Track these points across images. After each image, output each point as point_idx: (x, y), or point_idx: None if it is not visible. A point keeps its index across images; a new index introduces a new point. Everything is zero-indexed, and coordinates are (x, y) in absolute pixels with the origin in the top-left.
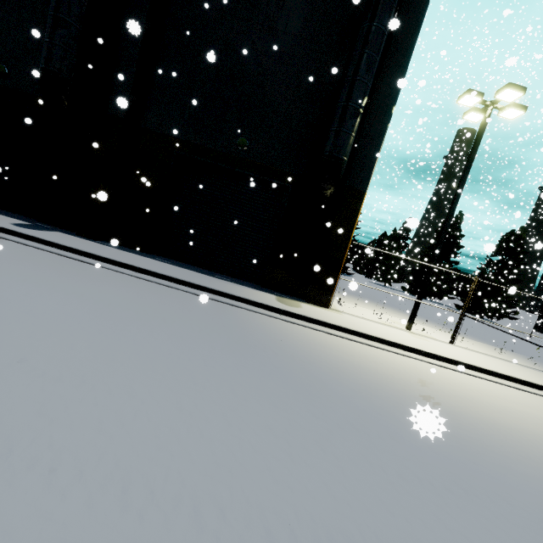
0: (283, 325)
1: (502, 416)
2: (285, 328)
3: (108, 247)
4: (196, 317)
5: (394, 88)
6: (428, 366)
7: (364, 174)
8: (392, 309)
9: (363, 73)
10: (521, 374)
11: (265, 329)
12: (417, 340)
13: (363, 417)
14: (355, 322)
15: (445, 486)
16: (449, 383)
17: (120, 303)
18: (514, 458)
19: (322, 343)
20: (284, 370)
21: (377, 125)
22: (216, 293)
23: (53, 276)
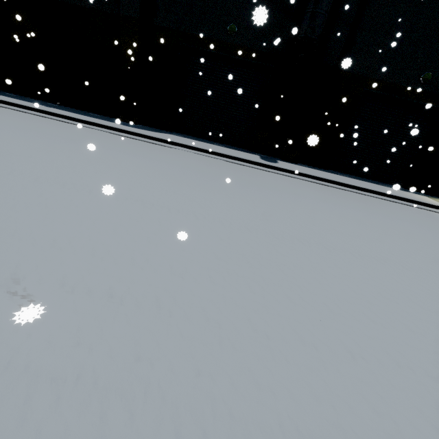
0: None
1: None
2: None
3: (313, 169)
4: None
5: None
6: None
7: None
8: None
9: None
10: None
11: None
12: None
13: None
14: None
15: None
16: None
17: (419, 222)
18: None
19: None
20: None
21: None
22: (413, 202)
23: (365, 206)
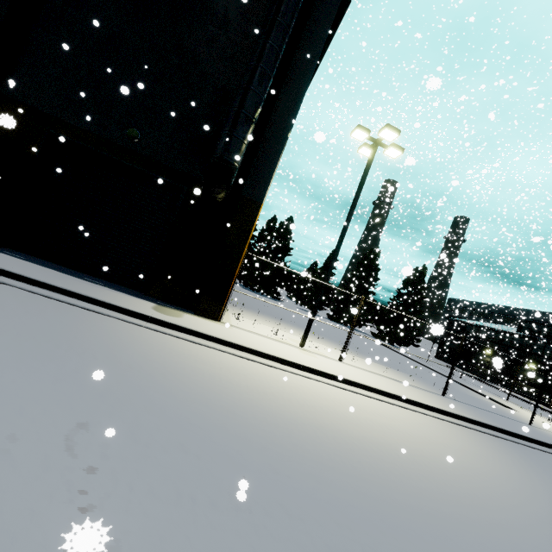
0: (142, 332)
1: (350, 425)
2: (141, 335)
3: None
4: (1, 314)
5: (292, 109)
6: (301, 379)
7: (261, 185)
8: (302, 330)
9: (256, 84)
10: (393, 389)
11: (107, 334)
12: (302, 356)
13: (163, 426)
14: (240, 336)
15: (211, 501)
16: (312, 395)
17: None
18: (332, 465)
19: (182, 352)
20: (88, 375)
21: (275, 141)
22: (66, 294)
23: None
